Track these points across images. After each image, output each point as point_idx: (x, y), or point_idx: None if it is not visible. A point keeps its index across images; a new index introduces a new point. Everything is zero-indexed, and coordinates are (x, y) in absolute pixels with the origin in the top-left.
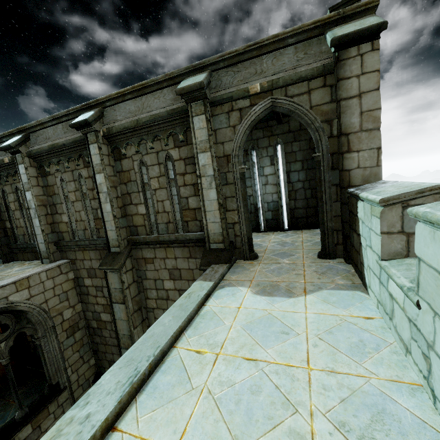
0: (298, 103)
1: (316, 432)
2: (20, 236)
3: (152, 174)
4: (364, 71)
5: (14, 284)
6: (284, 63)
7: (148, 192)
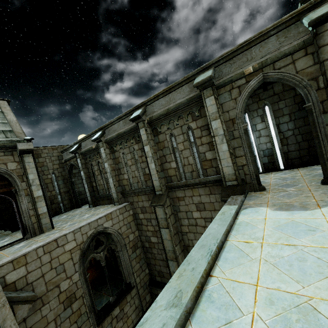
0: (285, 72)
1: None
2: (101, 190)
3: (179, 141)
4: None
5: (105, 217)
6: (269, 48)
7: (176, 153)
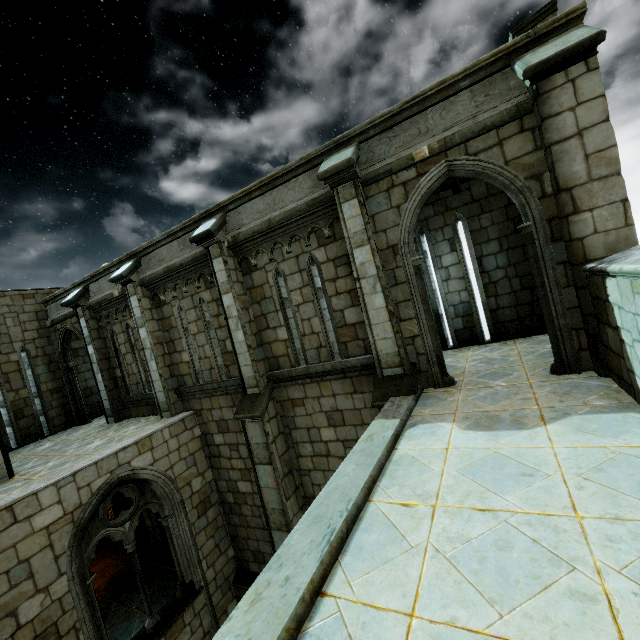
0: (487, 160)
1: (612, 593)
2: (133, 385)
3: (293, 286)
4: (581, 100)
5: (136, 445)
6: (457, 114)
7: (288, 310)
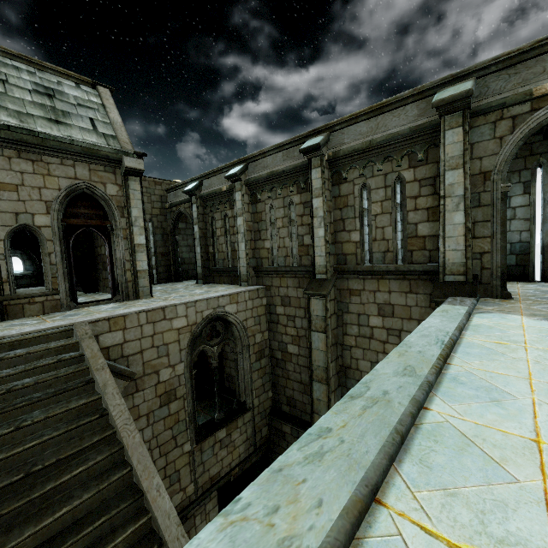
0: None
1: None
2: (220, 260)
3: (375, 199)
4: None
5: (229, 297)
6: None
7: (364, 219)
